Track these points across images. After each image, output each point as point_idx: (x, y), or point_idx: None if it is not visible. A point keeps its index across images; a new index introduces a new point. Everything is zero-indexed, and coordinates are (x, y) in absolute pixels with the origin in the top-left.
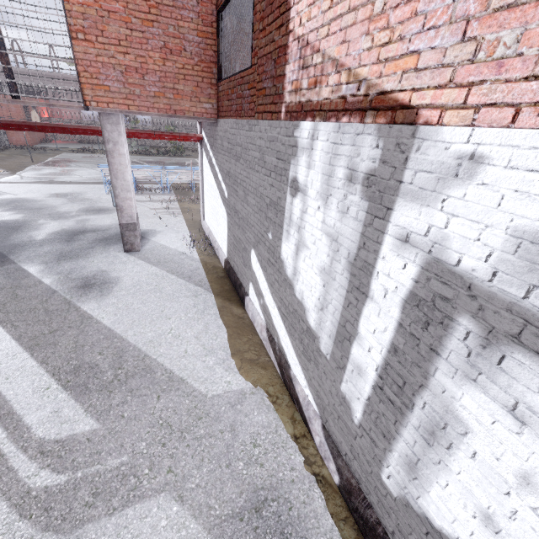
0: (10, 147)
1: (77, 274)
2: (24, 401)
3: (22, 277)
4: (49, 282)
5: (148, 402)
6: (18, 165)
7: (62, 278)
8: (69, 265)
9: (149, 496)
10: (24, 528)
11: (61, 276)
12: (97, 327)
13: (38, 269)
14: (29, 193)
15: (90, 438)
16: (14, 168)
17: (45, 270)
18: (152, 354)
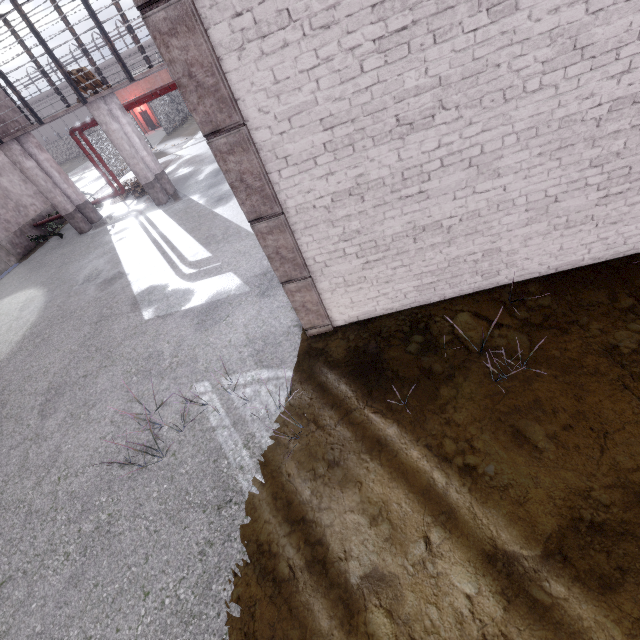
0: (191, 116)
1: (216, 195)
2: (186, 251)
3: (190, 203)
4: (202, 202)
5: (234, 245)
6: (195, 130)
7: (209, 199)
8: (213, 191)
9: (224, 273)
10: (183, 282)
11: (208, 198)
12: (220, 219)
13: (198, 197)
14: (199, 150)
15: (207, 259)
16: (192, 133)
17: (201, 197)
18: (243, 226)
